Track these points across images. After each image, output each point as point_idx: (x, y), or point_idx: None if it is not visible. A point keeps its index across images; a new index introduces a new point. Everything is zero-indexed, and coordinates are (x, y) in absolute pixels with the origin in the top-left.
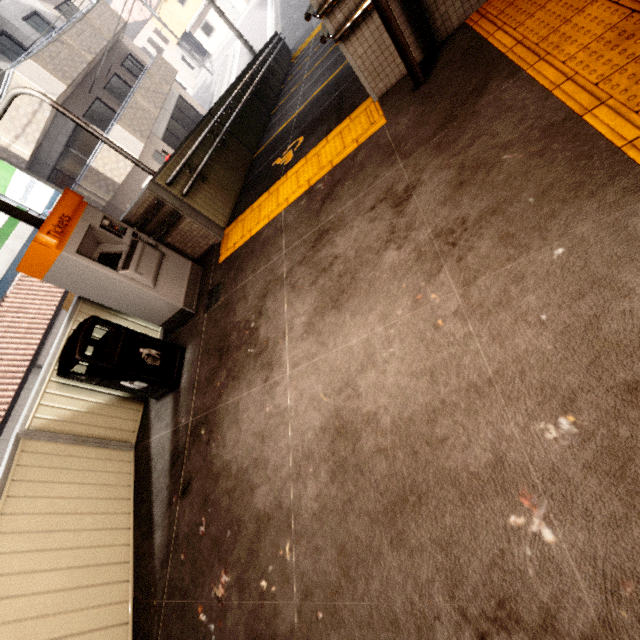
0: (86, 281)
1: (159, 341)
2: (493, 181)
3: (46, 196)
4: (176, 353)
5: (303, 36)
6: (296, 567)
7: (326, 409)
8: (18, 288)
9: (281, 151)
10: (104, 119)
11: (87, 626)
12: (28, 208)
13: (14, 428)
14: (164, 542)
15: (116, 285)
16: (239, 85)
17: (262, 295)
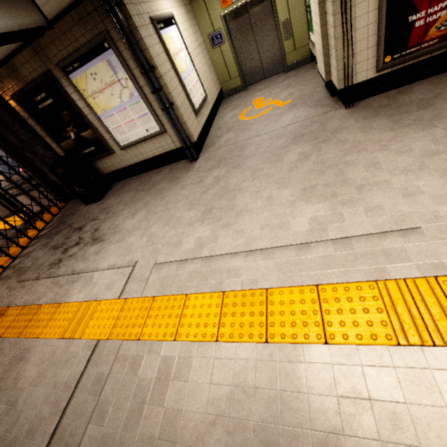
0: None
1: None
2: None
3: None
4: None
5: None
6: None
7: None
8: None
9: None
10: None
11: None
12: None
13: None
14: None
15: None
16: None
17: None
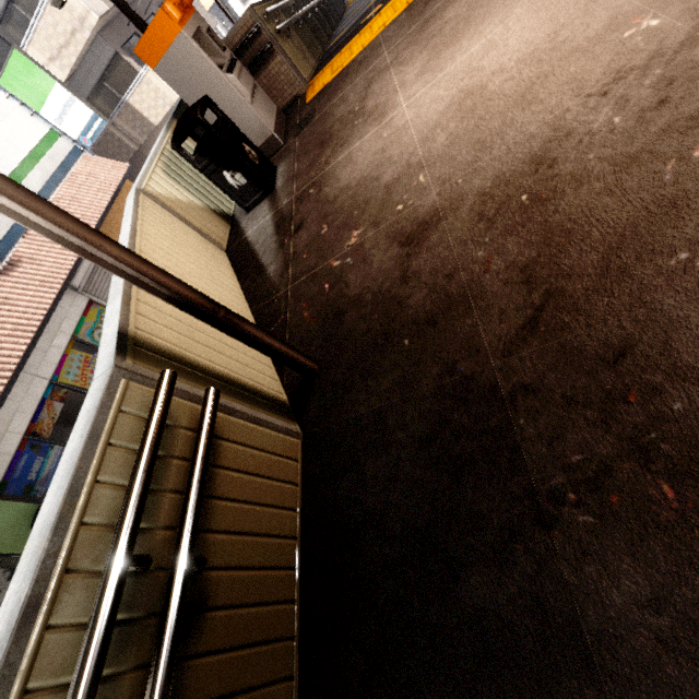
0: (194, 78)
1: (256, 148)
2: None
3: (84, 119)
4: (269, 166)
5: None
6: (432, 179)
7: (449, 96)
8: None
9: (364, 19)
10: None
11: (222, 300)
12: (62, 133)
13: (48, 341)
14: (280, 265)
15: (220, 88)
16: None
17: (365, 88)
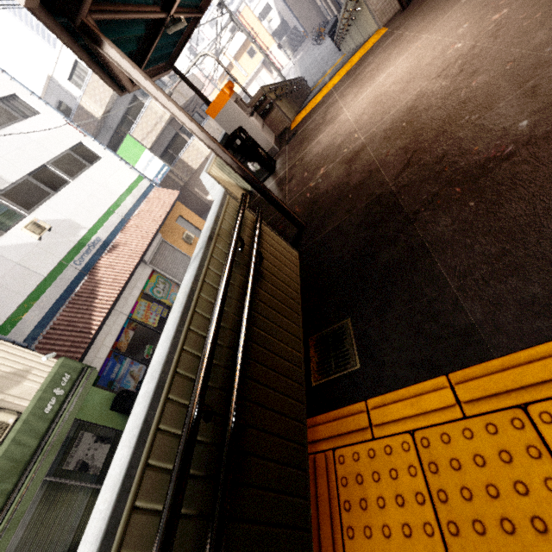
0: (233, 121)
1: (265, 151)
2: (439, 6)
3: (158, 167)
4: (272, 160)
5: (319, 78)
6: (361, 134)
7: (369, 101)
8: (137, 217)
9: (323, 86)
10: (190, 133)
11: None
12: (145, 177)
13: (129, 292)
14: (281, 198)
15: (246, 124)
16: (288, 83)
17: (325, 112)
